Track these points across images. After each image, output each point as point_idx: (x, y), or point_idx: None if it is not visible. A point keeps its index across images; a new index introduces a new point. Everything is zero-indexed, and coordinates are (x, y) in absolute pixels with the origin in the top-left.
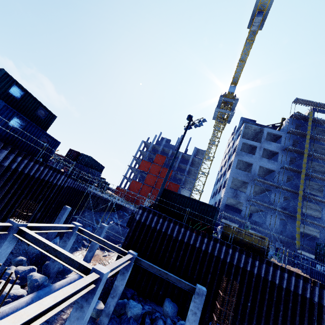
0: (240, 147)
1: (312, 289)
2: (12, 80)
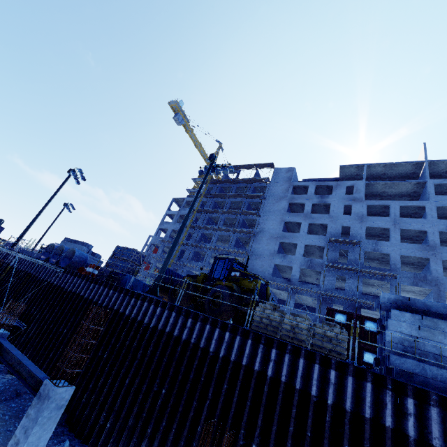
0: (164, 217)
1: None
2: None
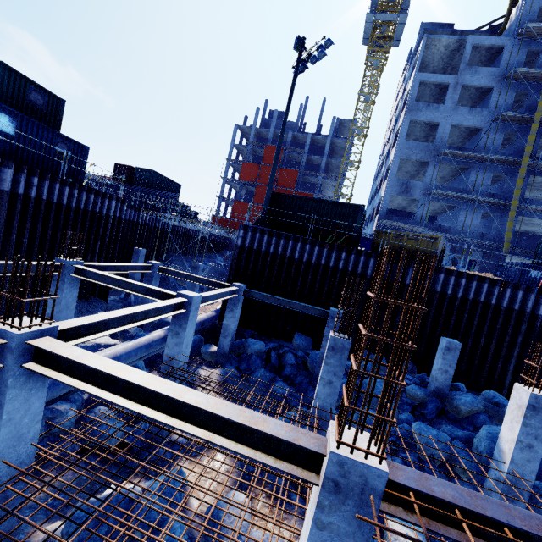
0: (416, 92)
1: (501, 293)
2: None
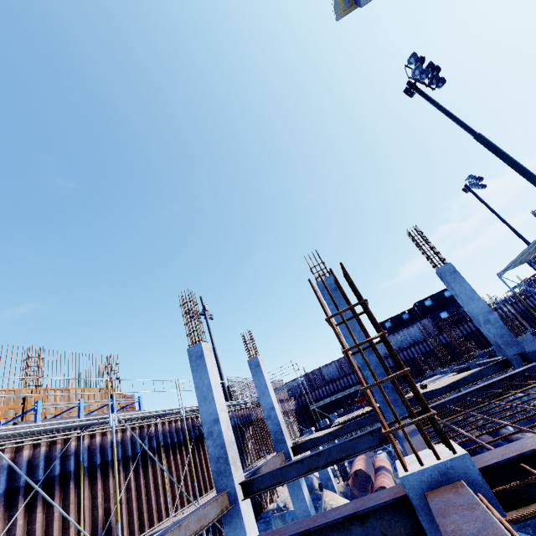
0: None
1: None
2: (421, 302)
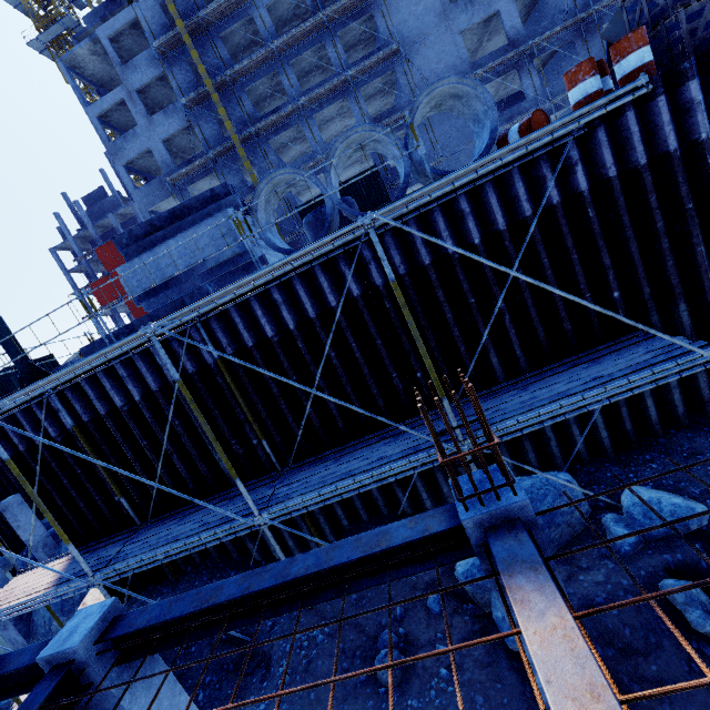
0: (102, 132)
1: None
2: None
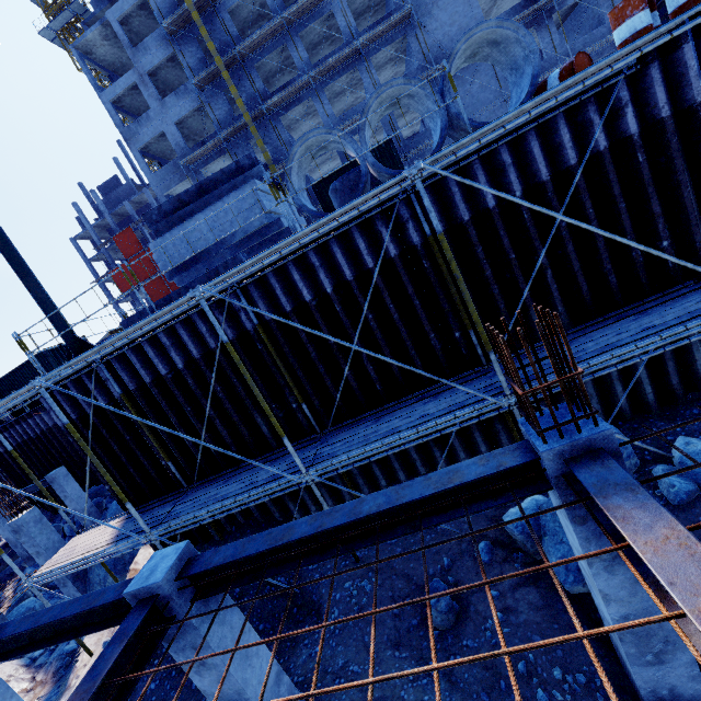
0: (117, 117)
1: None
2: None
